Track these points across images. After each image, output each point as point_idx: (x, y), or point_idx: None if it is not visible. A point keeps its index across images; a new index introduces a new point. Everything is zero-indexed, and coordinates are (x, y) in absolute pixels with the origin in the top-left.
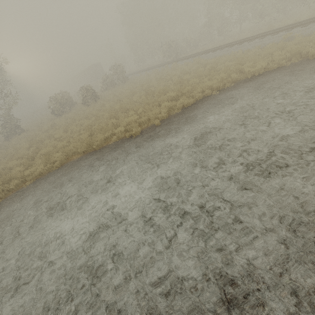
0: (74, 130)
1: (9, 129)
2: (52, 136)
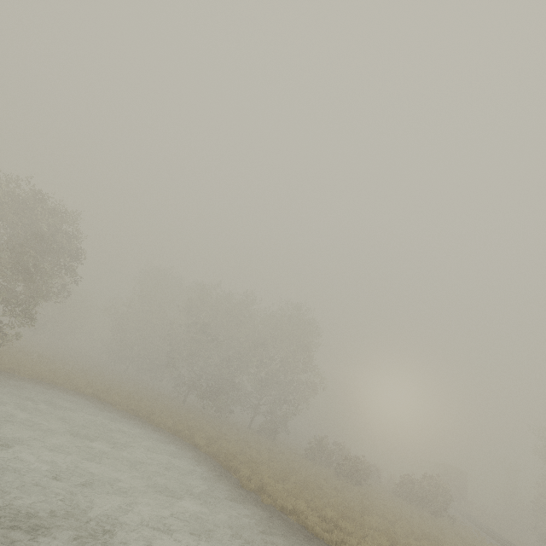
0: (261, 457)
1: (269, 427)
2: (255, 450)
